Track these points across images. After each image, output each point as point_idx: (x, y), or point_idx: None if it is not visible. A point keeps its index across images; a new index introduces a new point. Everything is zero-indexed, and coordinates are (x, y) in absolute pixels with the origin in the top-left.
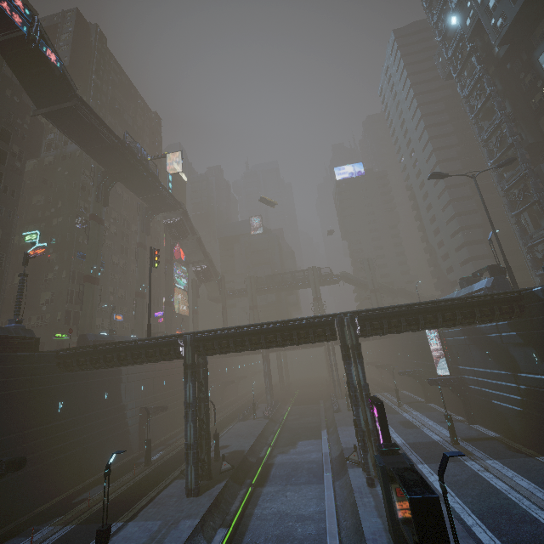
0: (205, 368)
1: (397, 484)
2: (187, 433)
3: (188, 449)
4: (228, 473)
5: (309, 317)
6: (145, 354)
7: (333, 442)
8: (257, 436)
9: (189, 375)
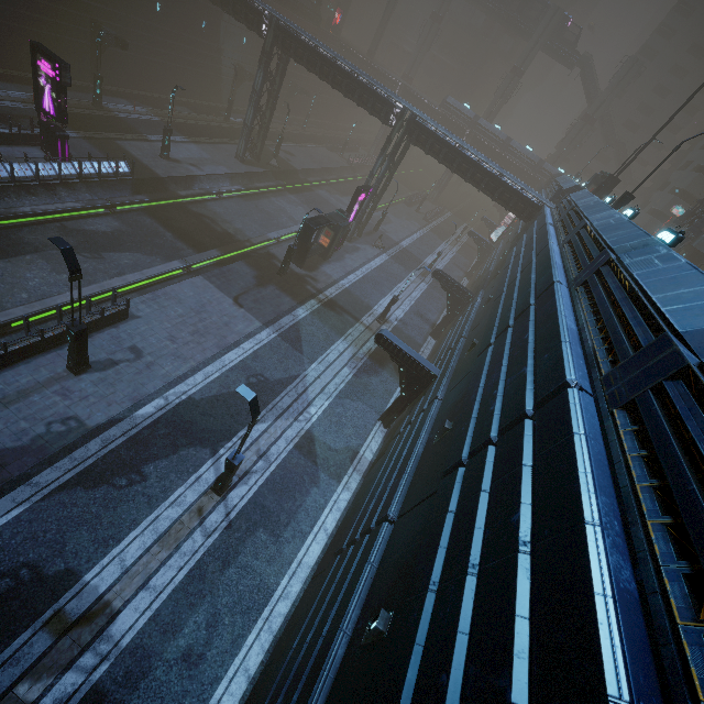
0: (285, 66)
1: (328, 229)
2: (247, 114)
3: (245, 127)
4: (273, 168)
5: (374, 86)
6: (233, 8)
7: None
8: (323, 168)
9: (263, 63)
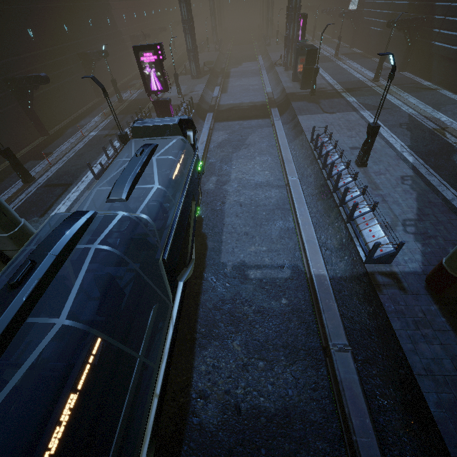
0: None
1: (301, 57)
2: (187, 42)
3: (189, 53)
4: (208, 72)
5: None
6: None
7: (265, 62)
8: (216, 59)
9: None
